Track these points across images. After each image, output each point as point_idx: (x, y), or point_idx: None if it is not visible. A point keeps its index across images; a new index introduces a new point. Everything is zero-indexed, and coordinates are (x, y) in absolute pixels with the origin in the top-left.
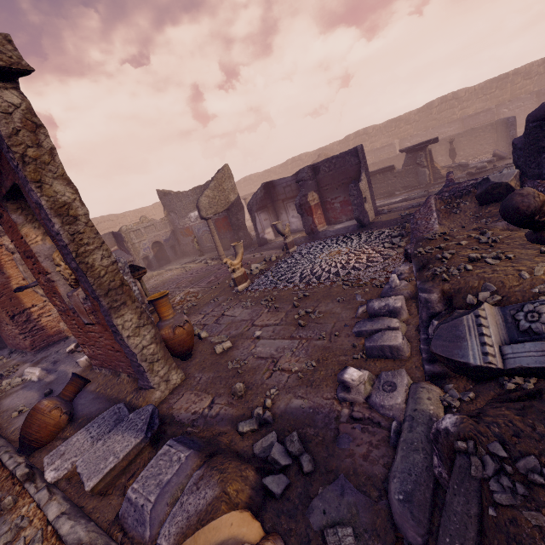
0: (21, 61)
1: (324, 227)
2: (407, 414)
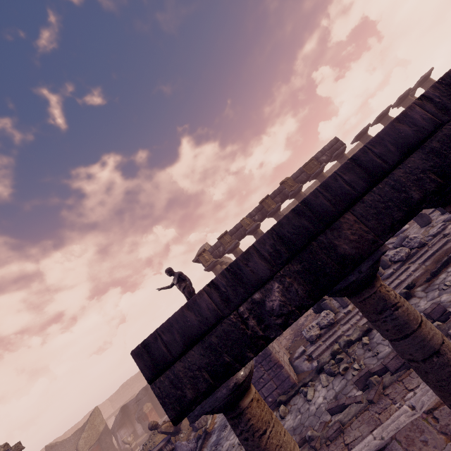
0: (23, 447)
1: (159, 421)
2: None
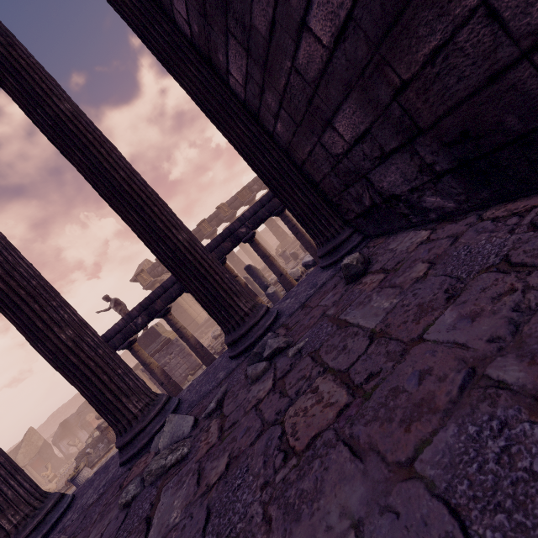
0: None
1: None
2: None
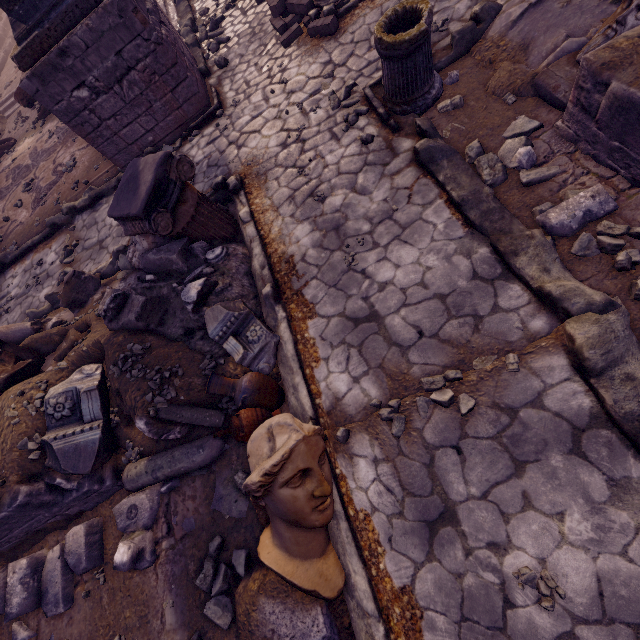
0: None
1: None
2: (151, 478)
